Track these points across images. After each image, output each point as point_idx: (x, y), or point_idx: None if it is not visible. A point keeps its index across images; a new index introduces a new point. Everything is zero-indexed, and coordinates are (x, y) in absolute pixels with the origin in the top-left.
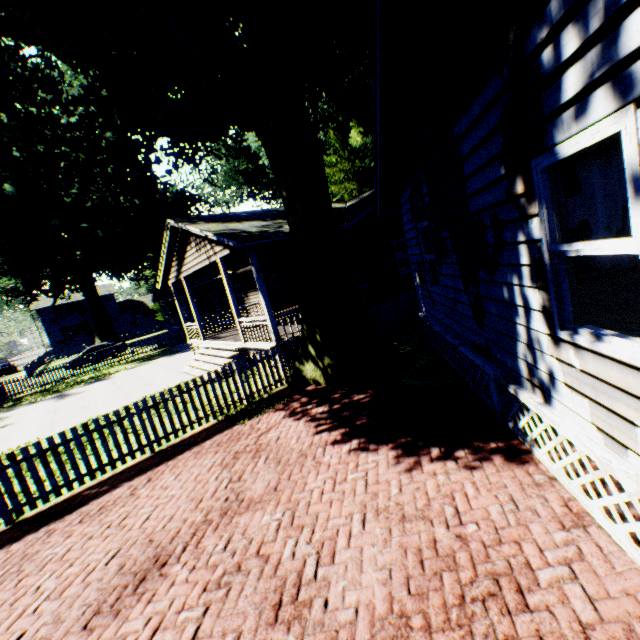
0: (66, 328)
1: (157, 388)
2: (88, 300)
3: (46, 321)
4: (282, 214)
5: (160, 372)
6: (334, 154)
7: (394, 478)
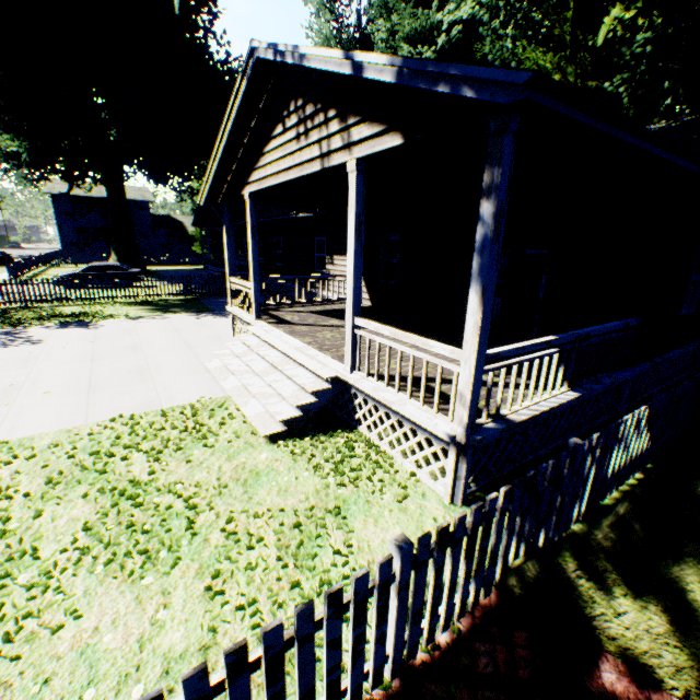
0: (83, 228)
1: (150, 396)
2: (111, 199)
3: (60, 212)
4: None
5: (170, 348)
6: (559, 50)
7: None
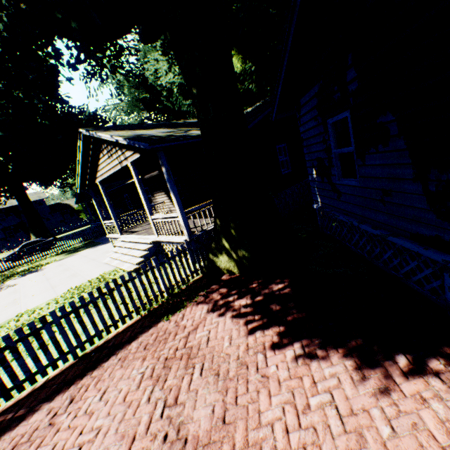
0: (6, 228)
1: (82, 279)
2: (21, 205)
3: None
4: (183, 124)
5: (84, 263)
6: None
7: (372, 406)
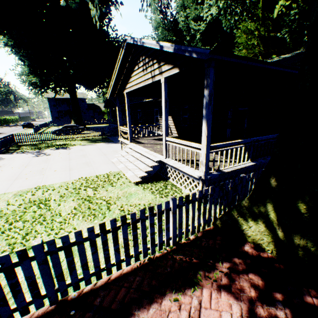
0: (60, 111)
1: (91, 171)
2: (71, 98)
3: (51, 105)
4: None
5: (97, 155)
6: (256, 21)
7: None
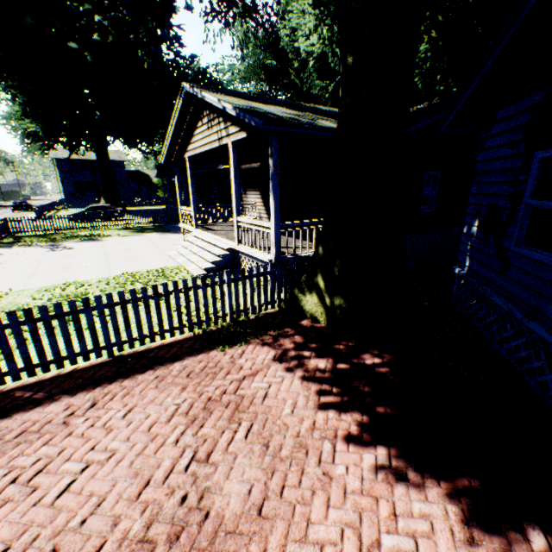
0: (78, 182)
1: (140, 266)
2: (99, 161)
3: (62, 171)
4: (310, 109)
5: (148, 248)
6: None
7: None
